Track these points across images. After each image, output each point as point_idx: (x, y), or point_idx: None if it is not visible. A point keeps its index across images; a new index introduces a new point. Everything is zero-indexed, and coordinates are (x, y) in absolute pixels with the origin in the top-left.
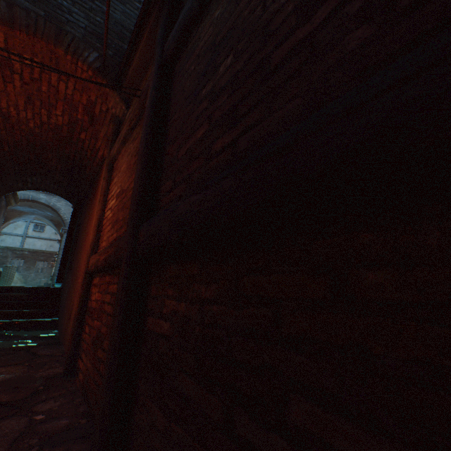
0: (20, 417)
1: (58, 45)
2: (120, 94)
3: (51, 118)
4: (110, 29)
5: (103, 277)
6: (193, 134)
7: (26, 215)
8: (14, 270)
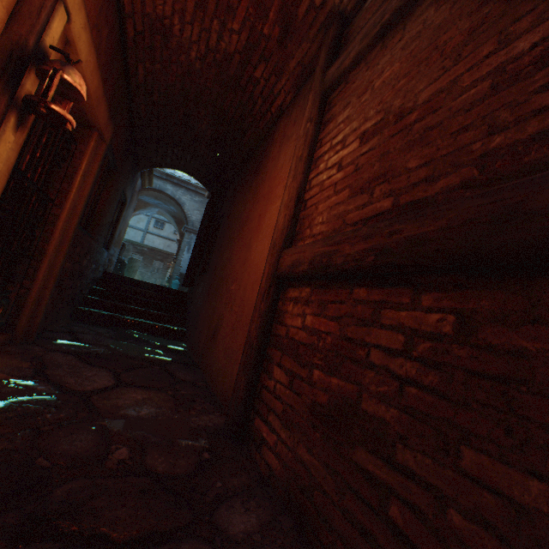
0: (204, 547)
1: None
2: None
3: (221, 38)
4: None
5: (332, 290)
6: None
7: (150, 207)
8: (138, 264)
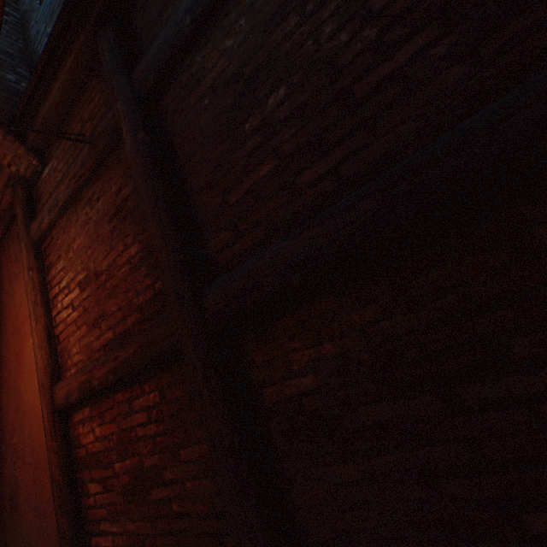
0: None
1: None
2: (24, 143)
3: None
4: None
5: (104, 401)
6: (249, 173)
7: None
8: None
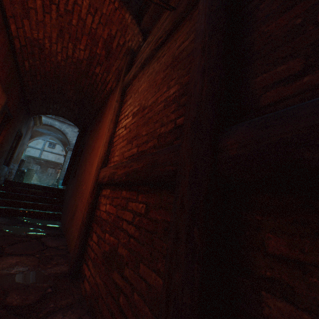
0: None
1: None
2: (139, 26)
3: (75, 52)
4: None
5: (116, 191)
6: None
7: (45, 135)
8: (34, 172)
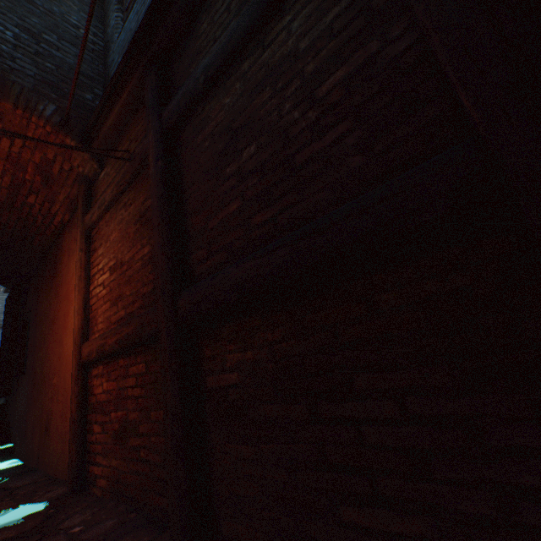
0: (53, 537)
1: (4, 98)
2: (90, 151)
3: None
4: (65, 76)
5: (112, 363)
6: (224, 207)
7: None
8: None
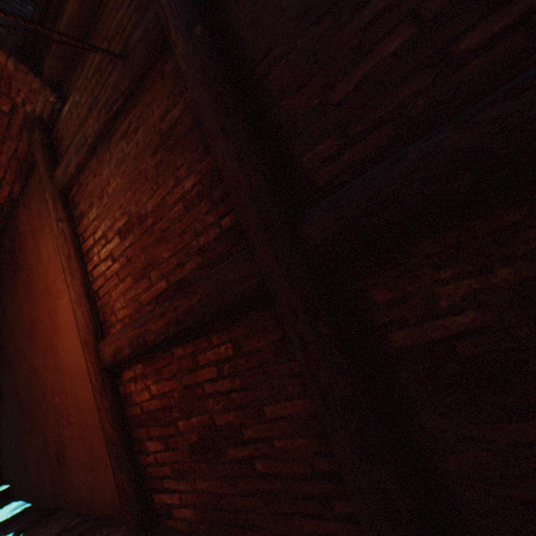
0: None
1: None
2: (39, 74)
3: None
4: None
5: (159, 357)
6: (365, 54)
7: None
8: None
